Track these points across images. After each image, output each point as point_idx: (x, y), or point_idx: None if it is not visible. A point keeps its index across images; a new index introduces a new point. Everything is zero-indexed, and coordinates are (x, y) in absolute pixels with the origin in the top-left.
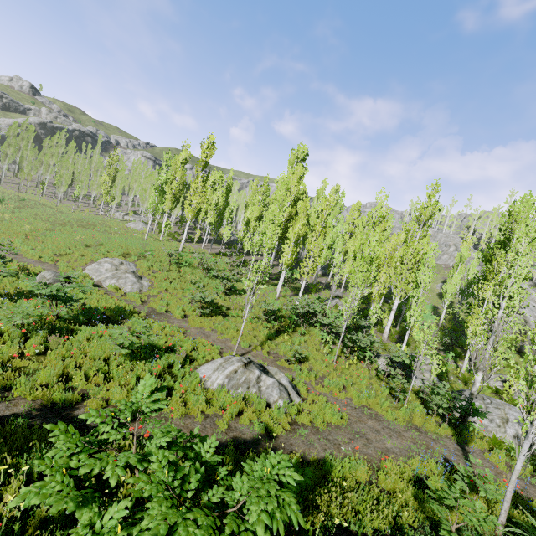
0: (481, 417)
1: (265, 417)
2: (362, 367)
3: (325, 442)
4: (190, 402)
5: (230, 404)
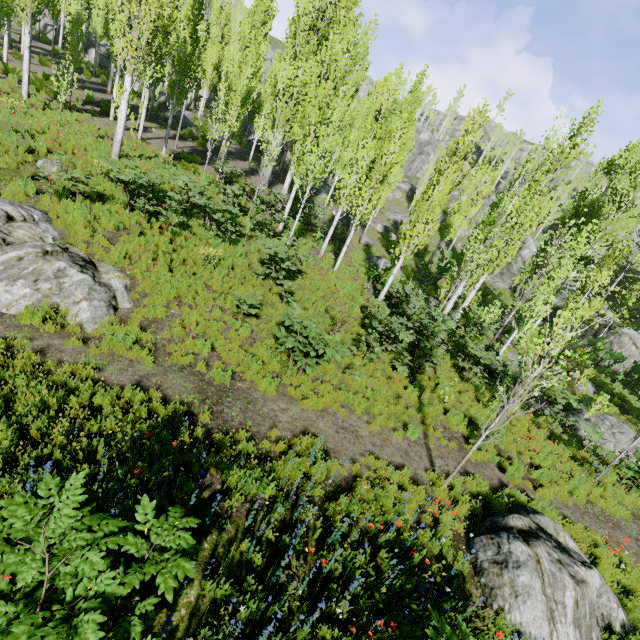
0: None
1: None
2: None
3: None
4: None
5: None
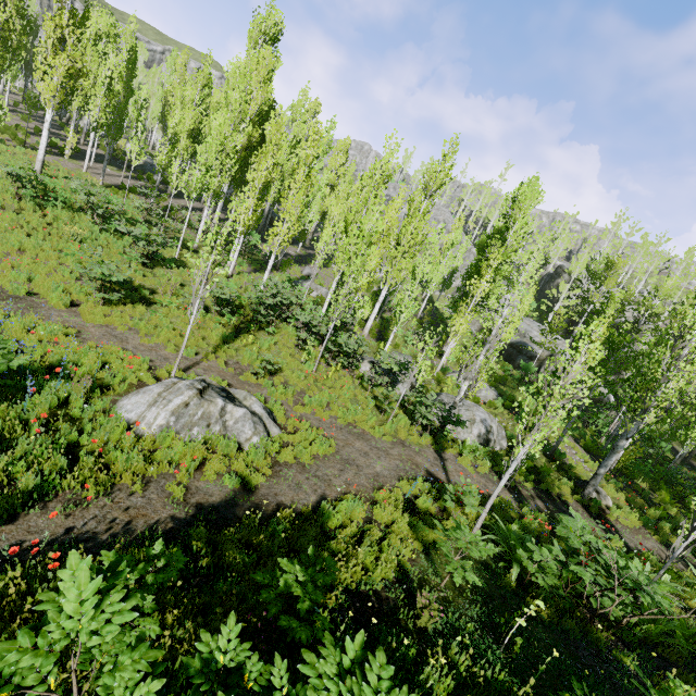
0: (461, 427)
1: (239, 465)
2: (344, 374)
3: (314, 481)
4: (116, 465)
5: (184, 455)
